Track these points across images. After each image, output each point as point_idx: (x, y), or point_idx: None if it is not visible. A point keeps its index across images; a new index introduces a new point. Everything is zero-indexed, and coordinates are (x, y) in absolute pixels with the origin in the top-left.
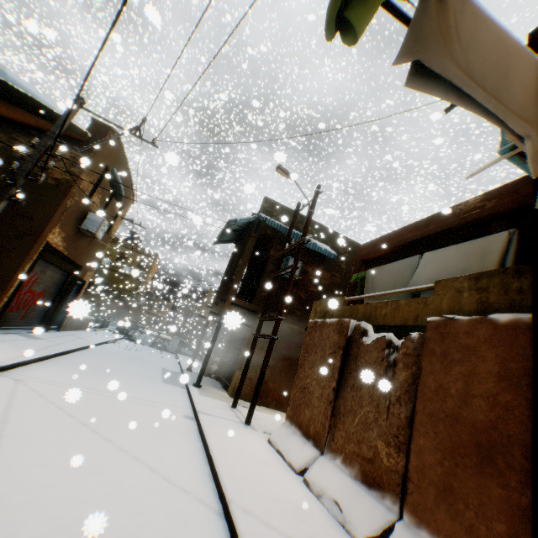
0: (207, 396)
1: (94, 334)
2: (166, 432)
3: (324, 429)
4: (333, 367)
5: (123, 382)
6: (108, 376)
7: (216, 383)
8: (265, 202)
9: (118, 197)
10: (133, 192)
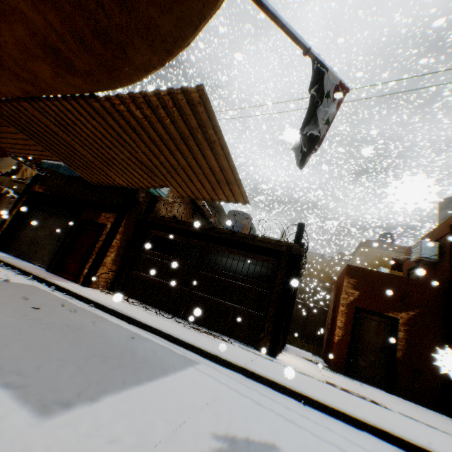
0: None
1: None
2: None
3: None
4: None
5: None
6: None
7: None
8: None
9: None
10: None
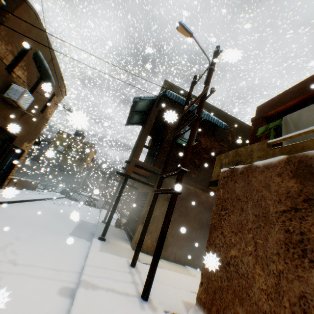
0: (107, 251)
1: (37, 193)
2: None
3: None
4: (300, 238)
5: (14, 238)
6: (2, 230)
7: (123, 234)
8: (164, 83)
9: (47, 82)
10: (64, 85)
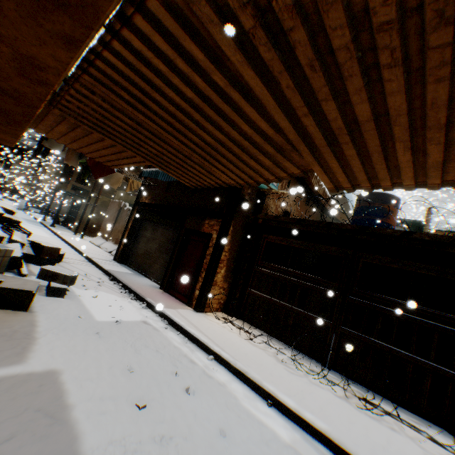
0: (60, 230)
1: None
2: (46, 236)
3: (109, 235)
4: (115, 217)
5: None
6: None
7: (64, 227)
8: None
9: None
10: None
